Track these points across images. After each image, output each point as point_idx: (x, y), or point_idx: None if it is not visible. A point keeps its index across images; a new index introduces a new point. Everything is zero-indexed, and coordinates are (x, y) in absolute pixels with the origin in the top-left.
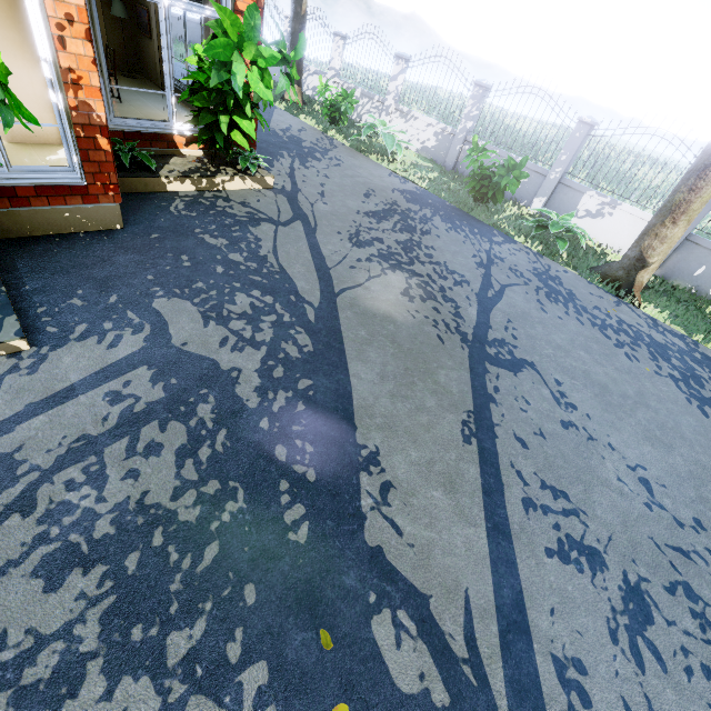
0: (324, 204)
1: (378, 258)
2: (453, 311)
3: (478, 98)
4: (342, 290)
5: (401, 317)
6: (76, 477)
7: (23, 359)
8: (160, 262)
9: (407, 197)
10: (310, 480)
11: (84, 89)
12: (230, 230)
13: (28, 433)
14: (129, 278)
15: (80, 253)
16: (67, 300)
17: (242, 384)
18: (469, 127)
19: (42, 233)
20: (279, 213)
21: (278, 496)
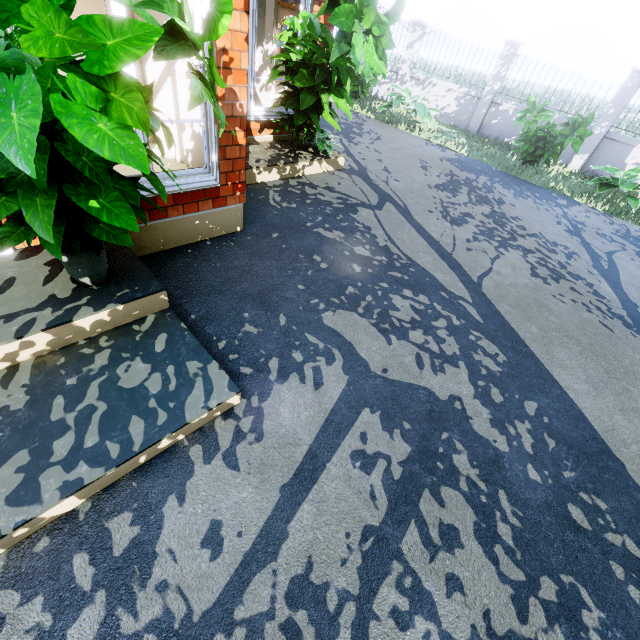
0: (397, 181)
1: (482, 236)
2: (591, 290)
3: (508, 57)
4: (479, 278)
5: (553, 304)
6: (396, 602)
7: (240, 418)
8: (299, 267)
9: (457, 165)
10: (637, 555)
11: (233, 73)
12: (337, 220)
13: (305, 536)
14: (282, 290)
15: (219, 265)
16: (239, 328)
17: (475, 419)
18: (497, 88)
19: (173, 246)
20: (366, 196)
21: (623, 589)
